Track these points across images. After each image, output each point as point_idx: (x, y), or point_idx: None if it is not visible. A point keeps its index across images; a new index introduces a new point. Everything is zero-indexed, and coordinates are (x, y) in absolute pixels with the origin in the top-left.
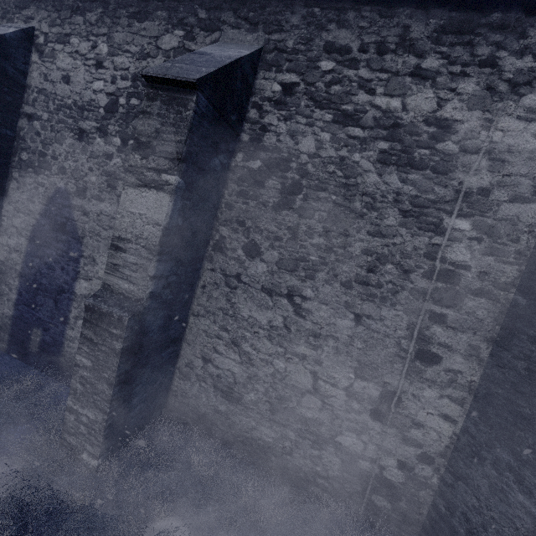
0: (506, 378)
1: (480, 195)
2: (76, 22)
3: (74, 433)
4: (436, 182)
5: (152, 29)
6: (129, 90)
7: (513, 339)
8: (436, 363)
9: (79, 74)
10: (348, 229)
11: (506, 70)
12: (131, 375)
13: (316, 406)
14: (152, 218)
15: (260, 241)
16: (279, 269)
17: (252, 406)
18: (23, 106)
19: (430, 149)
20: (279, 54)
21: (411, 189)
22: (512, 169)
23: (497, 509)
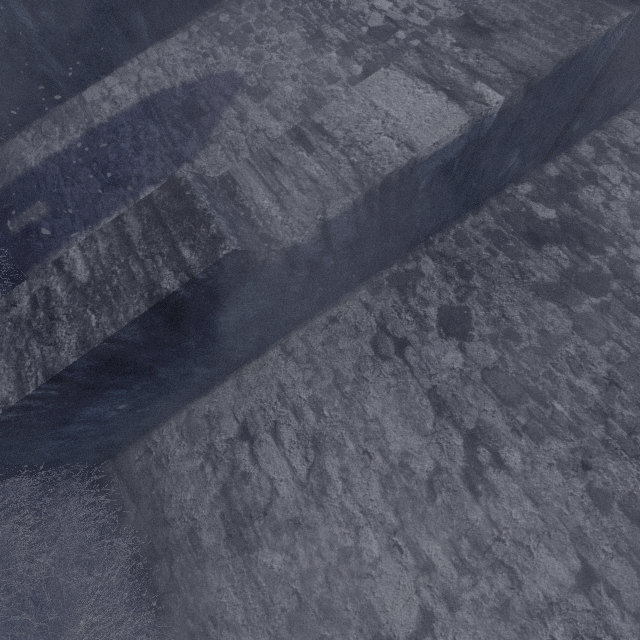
0: None
1: None
2: None
3: None
4: None
5: None
6: (419, 30)
7: None
8: None
9: None
10: None
11: None
12: (130, 359)
13: None
14: (406, 130)
15: (478, 318)
16: (483, 381)
17: (262, 580)
18: None
19: None
20: None
21: None
22: None
23: None
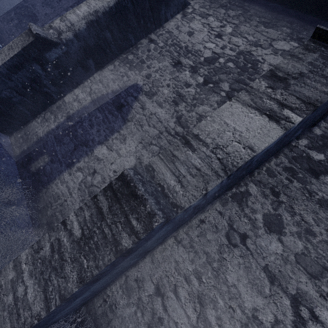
0: None
1: None
2: (219, 11)
3: None
4: None
5: (273, 34)
6: (231, 57)
7: None
8: None
9: (201, 34)
10: None
11: None
12: (102, 275)
13: None
14: (247, 139)
15: (287, 221)
16: (296, 262)
17: None
18: (152, 34)
19: None
20: None
21: None
22: None
23: None
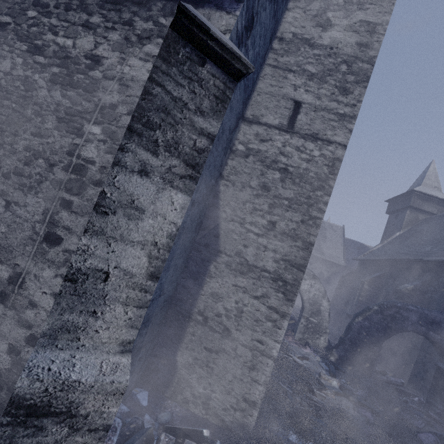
0: None
1: (110, 109)
2: None
3: None
4: (85, 98)
5: None
6: None
7: None
8: (58, 245)
9: None
10: (18, 130)
11: (137, 29)
12: None
13: None
14: None
15: None
16: None
17: None
18: None
19: (85, 75)
20: (3, 3)
21: (68, 102)
22: (132, 92)
23: None
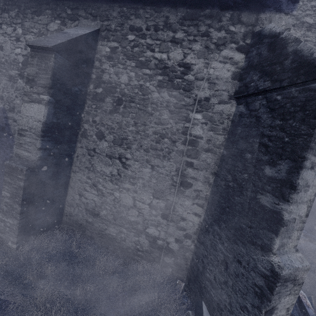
0: (218, 191)
1: (205, 101)
2: (4, 16)
3: (4, 232)
4: (185, 95)
5: (44, 20)
6: None
7: (221, 171)
8: (190, 187)
9: (7, 45)
10: (146, 122)
11: (213, 38)
12: (32, 201)
13: (135, 214)
14: (36, 118)
15: (104, 130)
16: (114, 144)
17: (105, 217)
18: None
19: (181, 79)
20: (108, 32)
21: (174, 100)
22: (219, 87)
23: (212, 254)
